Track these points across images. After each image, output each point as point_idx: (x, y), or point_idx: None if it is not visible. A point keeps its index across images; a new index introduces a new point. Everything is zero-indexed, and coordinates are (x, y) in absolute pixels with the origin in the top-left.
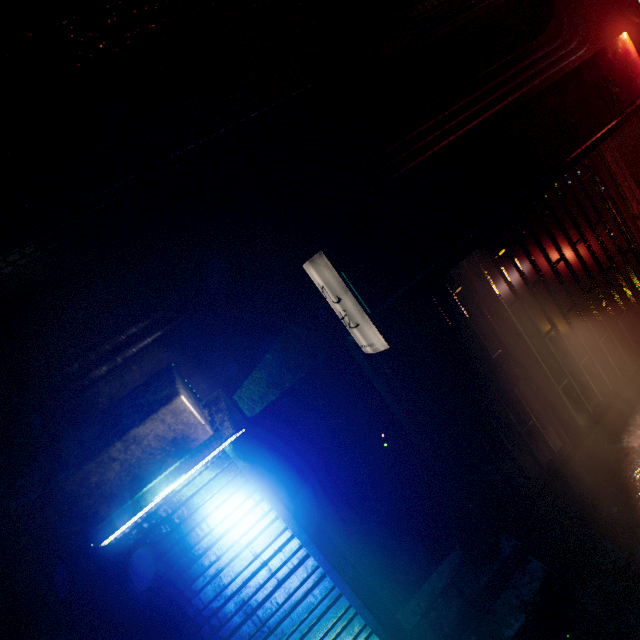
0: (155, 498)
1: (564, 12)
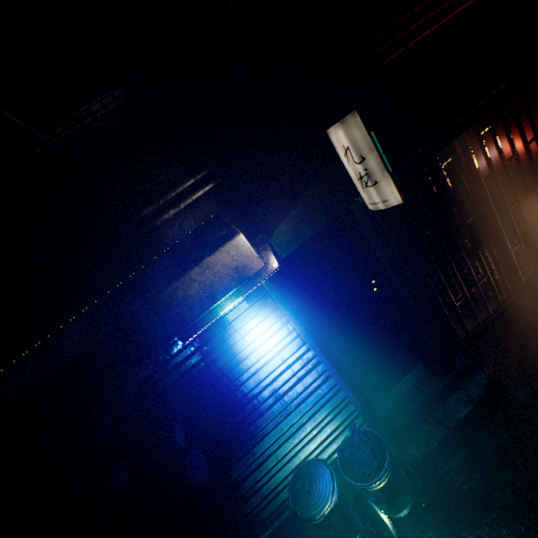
0: (223, 311)
1: None
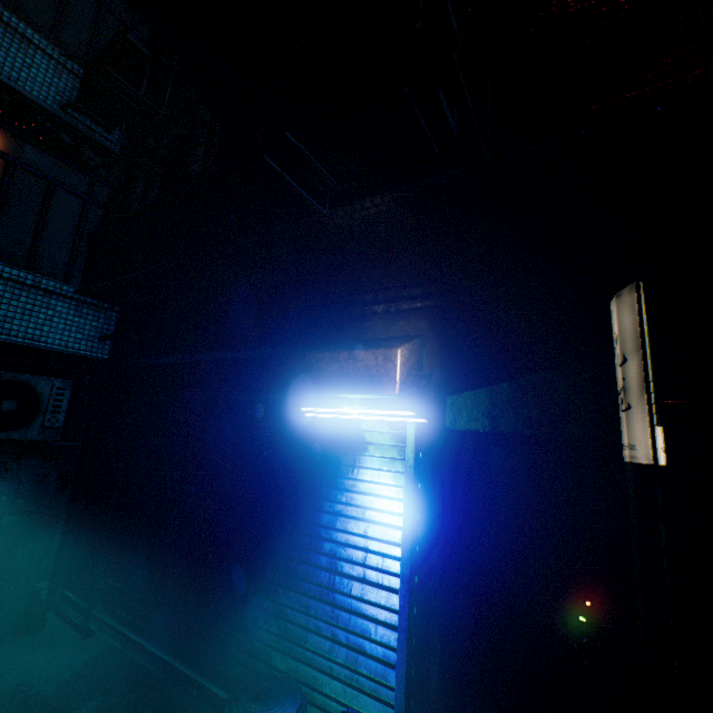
0: (338, 406)
1: None
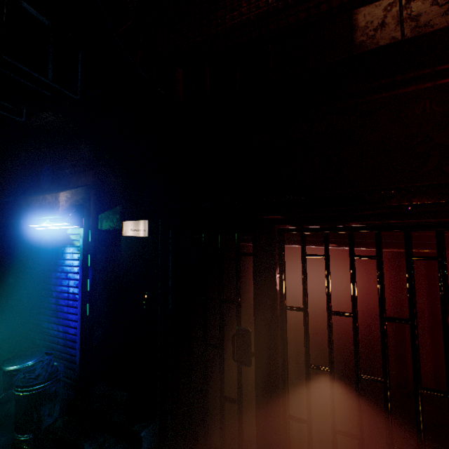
0: (41, 223)
1: None
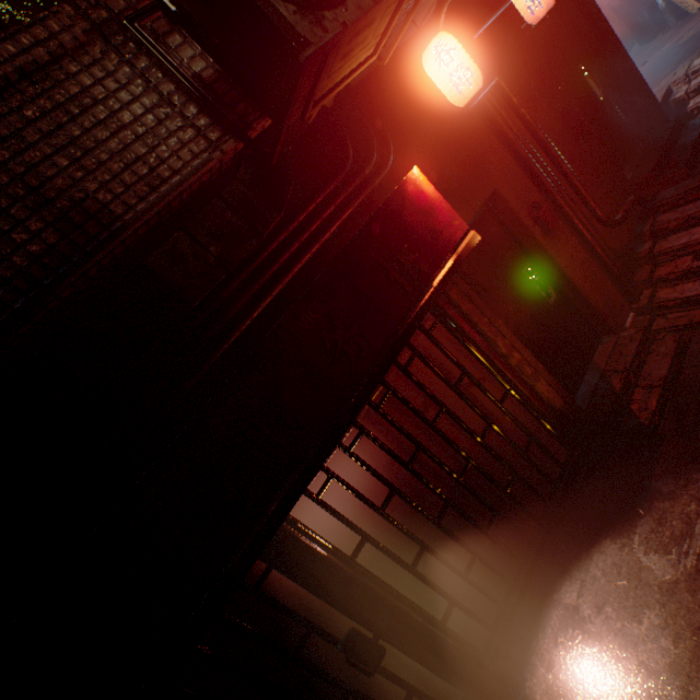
0: None
1: (351, 122)
